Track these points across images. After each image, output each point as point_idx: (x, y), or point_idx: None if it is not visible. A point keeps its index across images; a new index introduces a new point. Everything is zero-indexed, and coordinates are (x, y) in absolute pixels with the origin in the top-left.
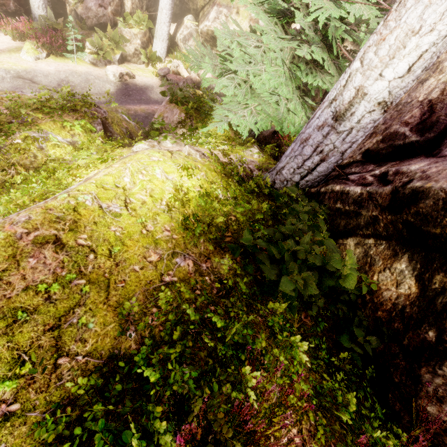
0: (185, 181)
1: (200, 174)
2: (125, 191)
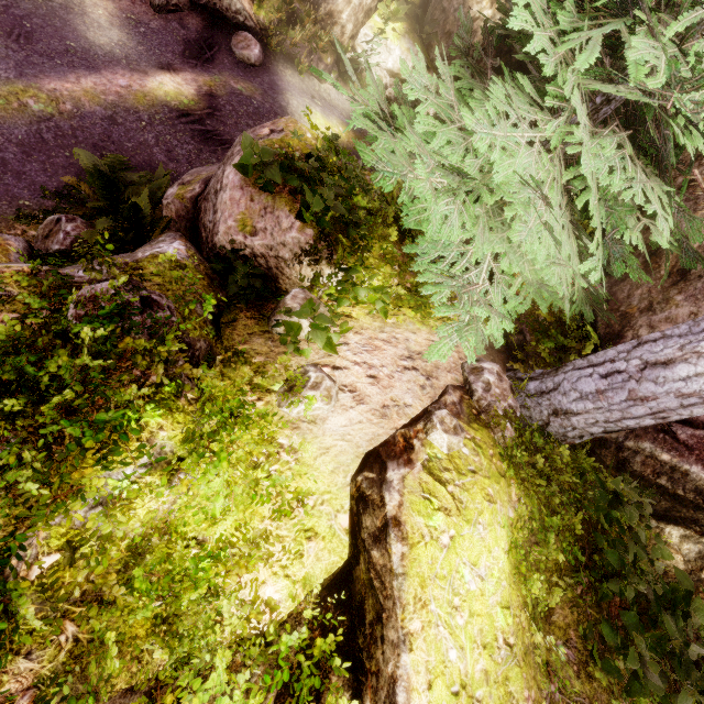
0: (497, 555)
1: (499, 511)
2: (466, 689)
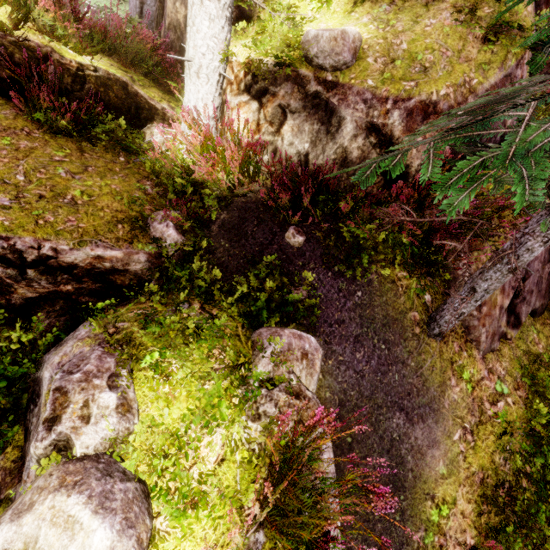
0: None
1: None
2: None
